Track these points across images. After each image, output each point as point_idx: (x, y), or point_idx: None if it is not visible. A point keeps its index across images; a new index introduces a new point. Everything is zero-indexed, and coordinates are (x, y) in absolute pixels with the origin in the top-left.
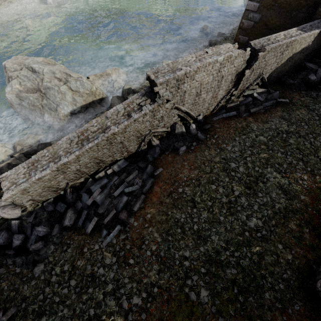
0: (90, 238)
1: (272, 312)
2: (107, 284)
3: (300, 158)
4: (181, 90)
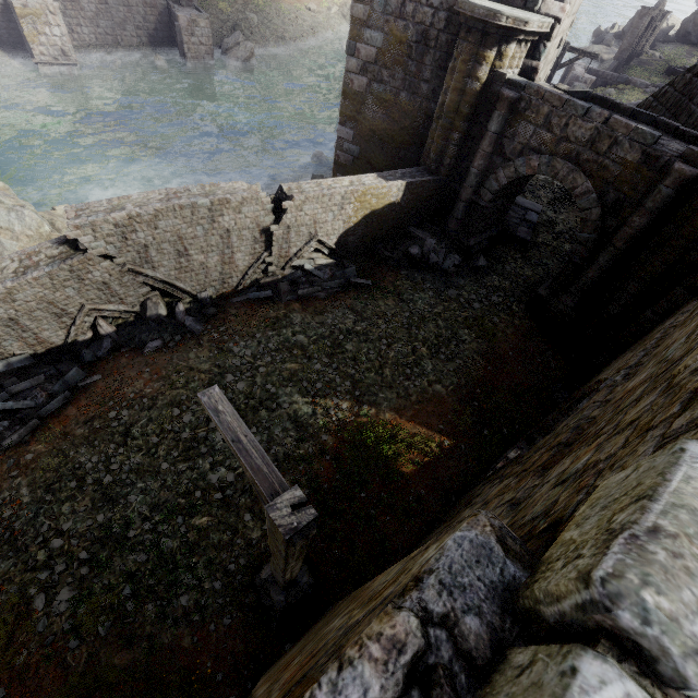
0: None
1: (179, 630)
2: None
3: (351, 374)
4: (136, 242)
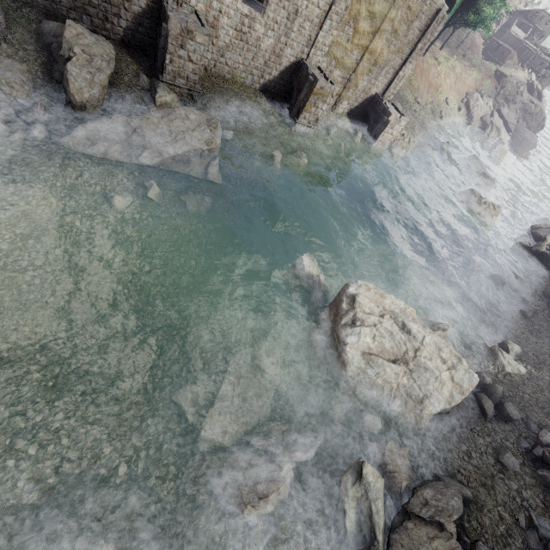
0: None
1: None
2: None
3: None
4: None
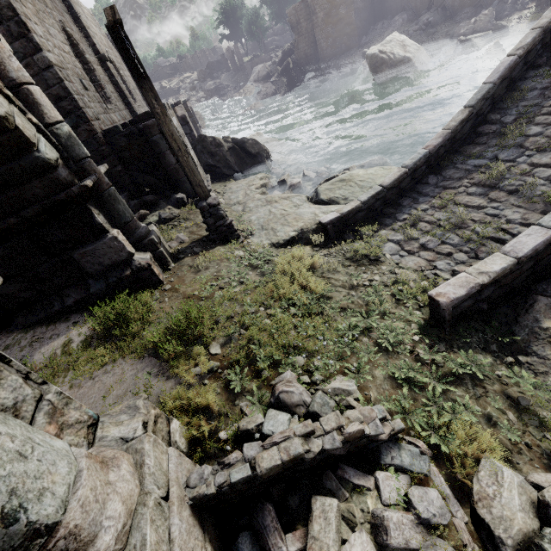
0: None
1: None
2: None
3: None
4: None
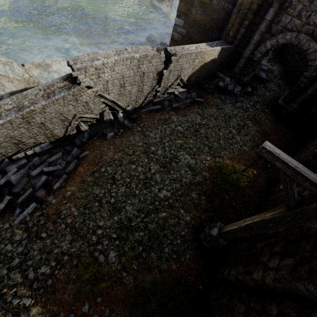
0: (0, 219)
1: (169, 262)
2: (14, 258)
3: (206, 144)
4: (103, 79)
